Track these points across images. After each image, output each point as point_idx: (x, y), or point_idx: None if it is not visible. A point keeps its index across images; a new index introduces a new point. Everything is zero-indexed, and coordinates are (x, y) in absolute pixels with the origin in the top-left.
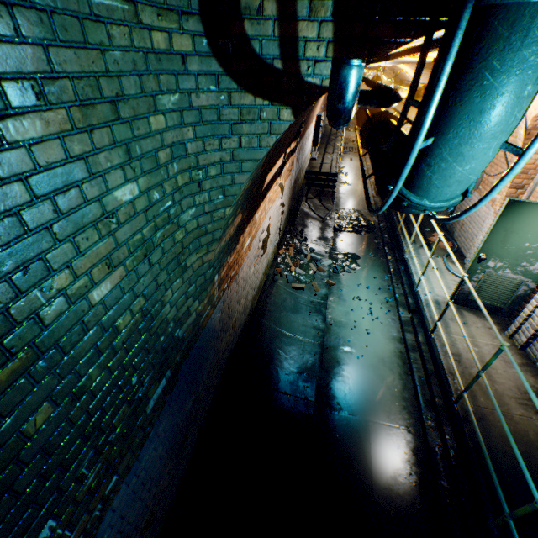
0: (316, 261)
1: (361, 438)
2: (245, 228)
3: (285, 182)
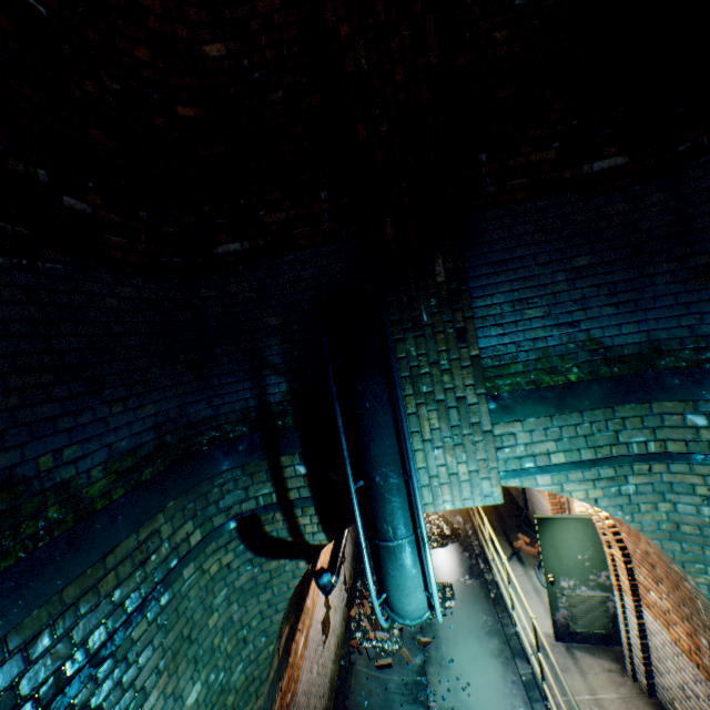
0: None
1: None
2: (296, 628)
3: None
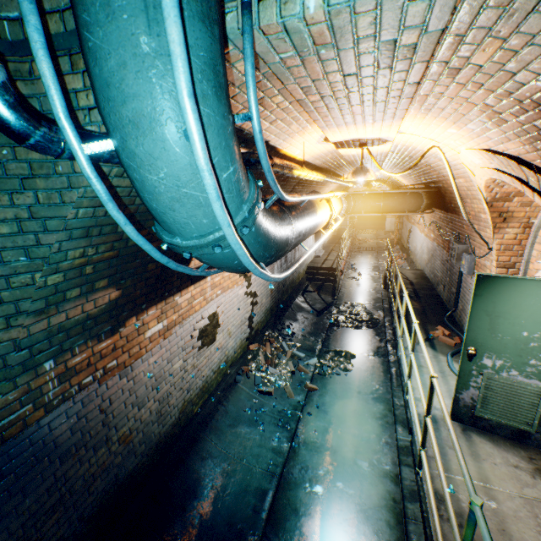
0: (299, 360)
1: None
2: (145, 309)
3: None
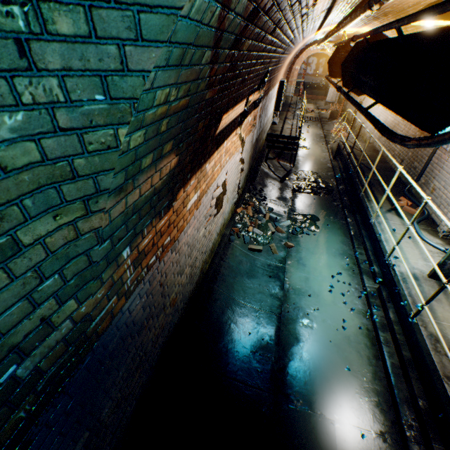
0: (275, 222)
1: (326, 447)
2: (189, 179)
3: (246, 137)
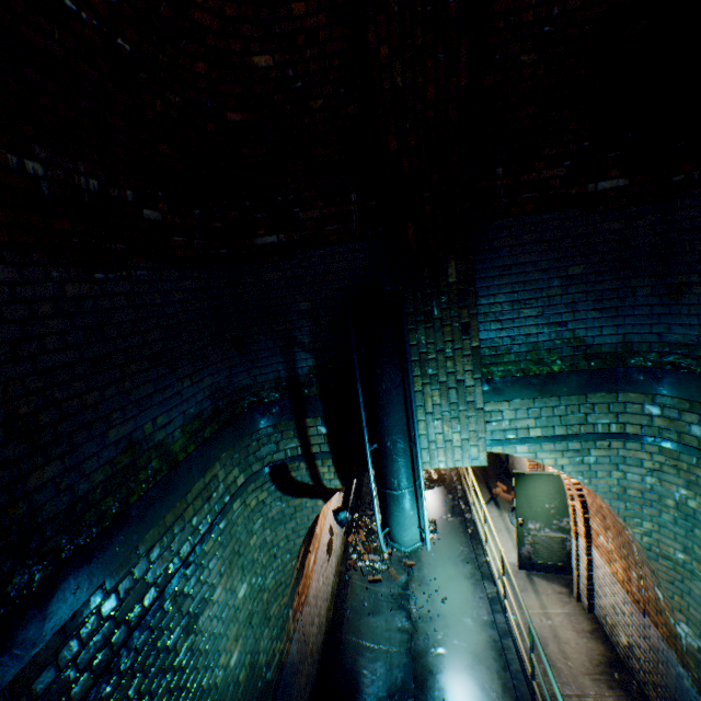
0: None
1: None
2: (308, 549)
3: None
